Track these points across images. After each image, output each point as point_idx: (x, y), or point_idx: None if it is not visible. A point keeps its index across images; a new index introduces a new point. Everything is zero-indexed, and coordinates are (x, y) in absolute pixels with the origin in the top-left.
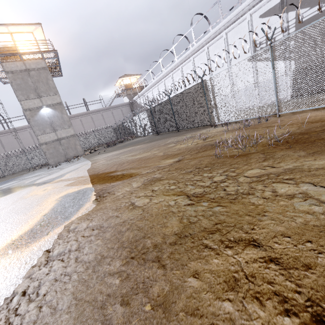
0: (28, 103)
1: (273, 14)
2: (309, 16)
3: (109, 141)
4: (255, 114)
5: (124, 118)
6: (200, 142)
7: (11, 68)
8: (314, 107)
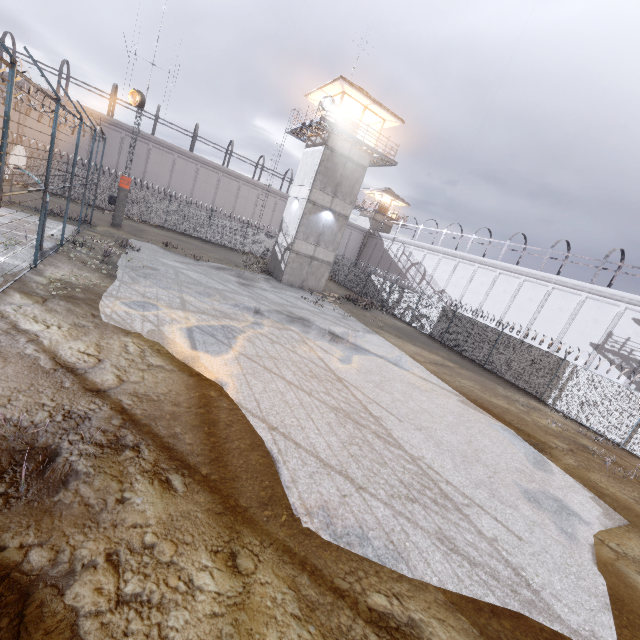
0: (318, 195)
1: None
2: None
3: None
4: (599, 429)
5: (347, 246)
6: (562, 432)
7: (335, 145)
8: None
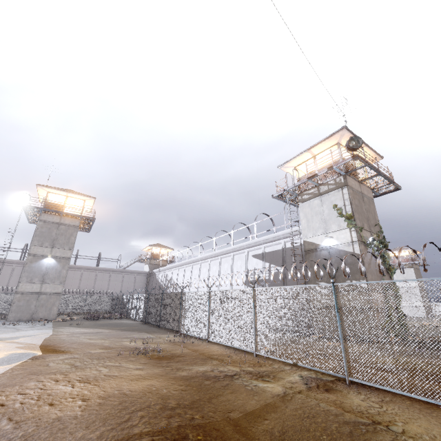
0: (38, 249)
1: (259, 258)
2: (275, 271)
3: (99, 310)
4: (199, 334)
5: (134, 287)
6: (140, 344)
7: (47, 218)
8: (220, 342)
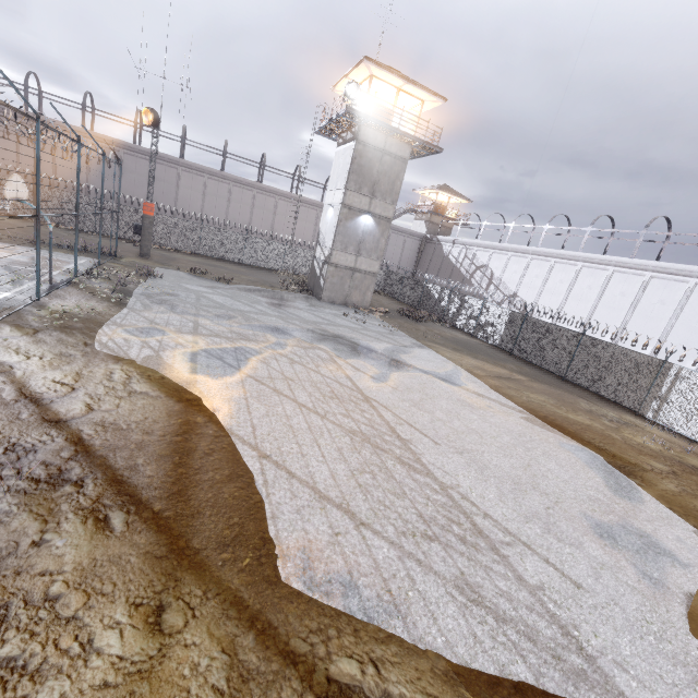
0: (354, 198)
1: None
2: None
3: None
4: None
5: (401, 256)
6: (663, 451)
7: (367, 138)
8: None
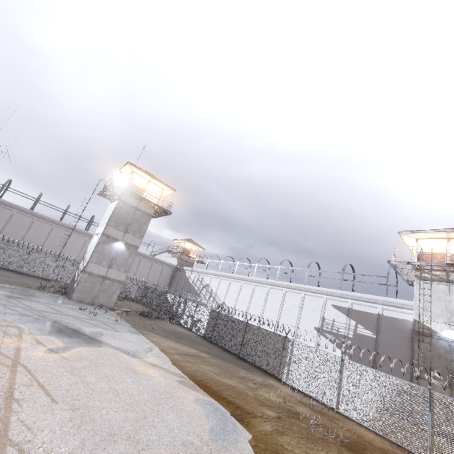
0: (112, 231)
1: (341, 311)
2: (363, 333)
3: (129, 296)
4: (319, 397)
5: (159, 278)
6: (282, 402)
7: (127, 200)
8: (359, 421)
